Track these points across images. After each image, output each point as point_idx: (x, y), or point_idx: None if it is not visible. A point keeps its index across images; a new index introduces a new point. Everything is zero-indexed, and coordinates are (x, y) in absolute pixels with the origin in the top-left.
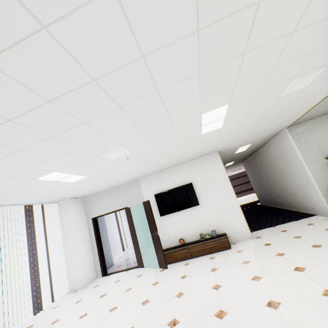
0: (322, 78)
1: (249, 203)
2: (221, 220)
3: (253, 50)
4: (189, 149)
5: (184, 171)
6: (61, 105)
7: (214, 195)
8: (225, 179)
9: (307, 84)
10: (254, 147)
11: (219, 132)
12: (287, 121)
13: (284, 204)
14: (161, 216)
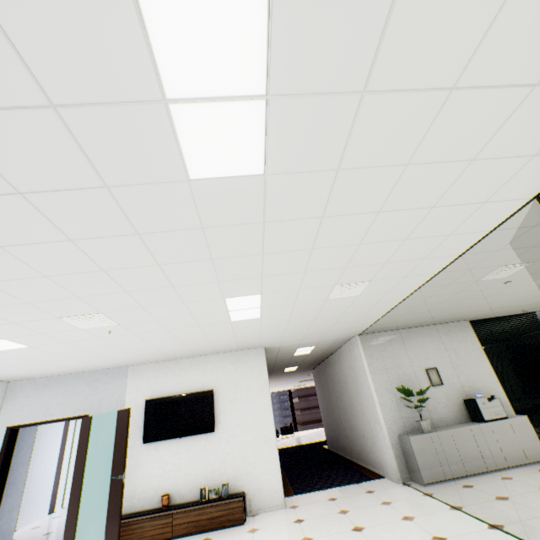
0: (372, 291)
1: (315, 442)
2: (244, 465)
3: (273, 253)
4: (217, 336)
5: (207, 368)
6: (15, 253)
7: (244, 418)
8: (265, 394)
9: (357, 293)
10: (322, 351)
11: (259, 323)
12: (355, 327)
13: (353, 452)
14: (145, 443)
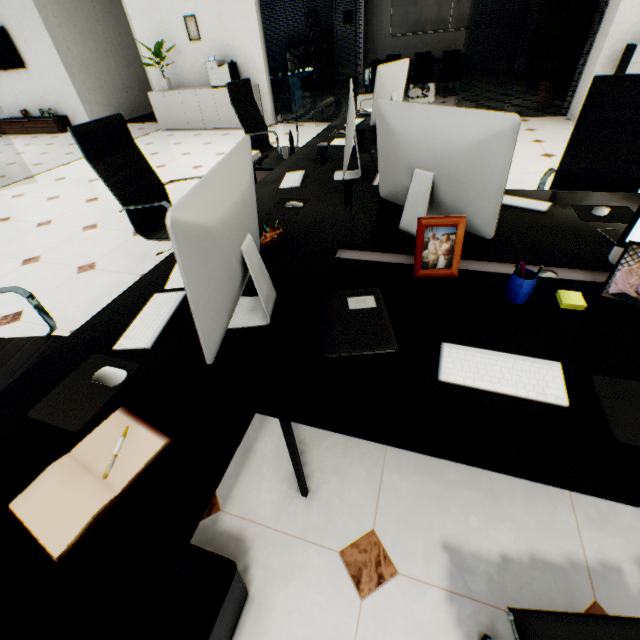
0: None
1: None
2: (59, 98)
3: None
4: None
5: None
6: None
7: (42, 59)
8: (46, 36)
9: None
10: None
11: None
12: None
13: None
14: None
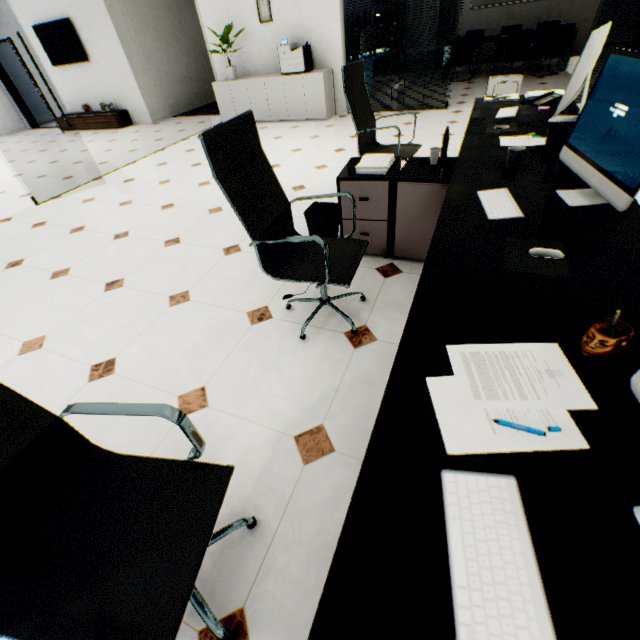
0: None
1: None
2: (120, 92)
3: None
4: None
5: None
6: None
7: (104, 51)
8: (110, 26)
9: None
10: None
11: None
12: None
13: None
14: (57, 67)
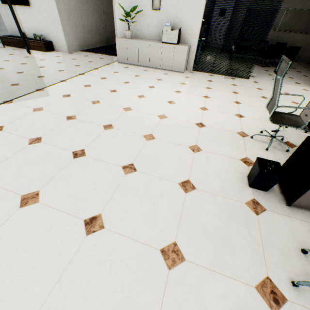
0: None
1: None
2: (49, 29)
3: None
4: None
5: None
6: None
7: (42, 2)
8: None
9: None
10: None
11: None
12: None
13: None
14: (4, 4)
